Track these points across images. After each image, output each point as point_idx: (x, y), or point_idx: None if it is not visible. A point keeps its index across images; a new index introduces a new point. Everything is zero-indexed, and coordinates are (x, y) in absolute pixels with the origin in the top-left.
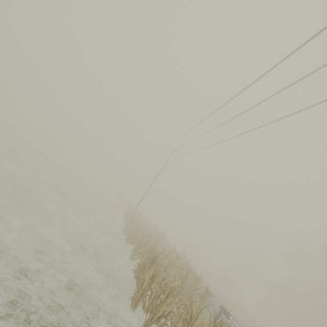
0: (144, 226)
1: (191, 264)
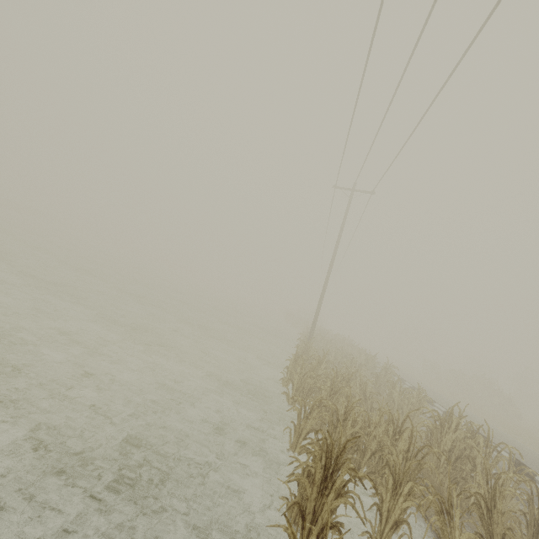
0: (340, 358)
1: (486, 419)
